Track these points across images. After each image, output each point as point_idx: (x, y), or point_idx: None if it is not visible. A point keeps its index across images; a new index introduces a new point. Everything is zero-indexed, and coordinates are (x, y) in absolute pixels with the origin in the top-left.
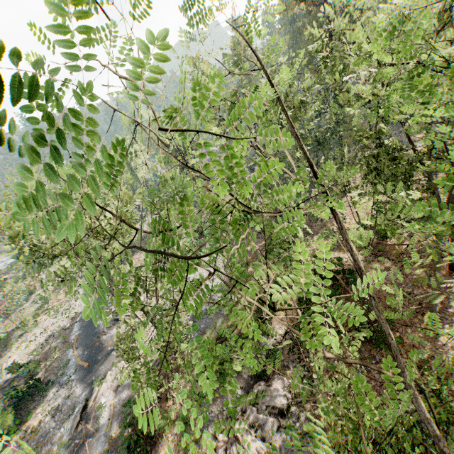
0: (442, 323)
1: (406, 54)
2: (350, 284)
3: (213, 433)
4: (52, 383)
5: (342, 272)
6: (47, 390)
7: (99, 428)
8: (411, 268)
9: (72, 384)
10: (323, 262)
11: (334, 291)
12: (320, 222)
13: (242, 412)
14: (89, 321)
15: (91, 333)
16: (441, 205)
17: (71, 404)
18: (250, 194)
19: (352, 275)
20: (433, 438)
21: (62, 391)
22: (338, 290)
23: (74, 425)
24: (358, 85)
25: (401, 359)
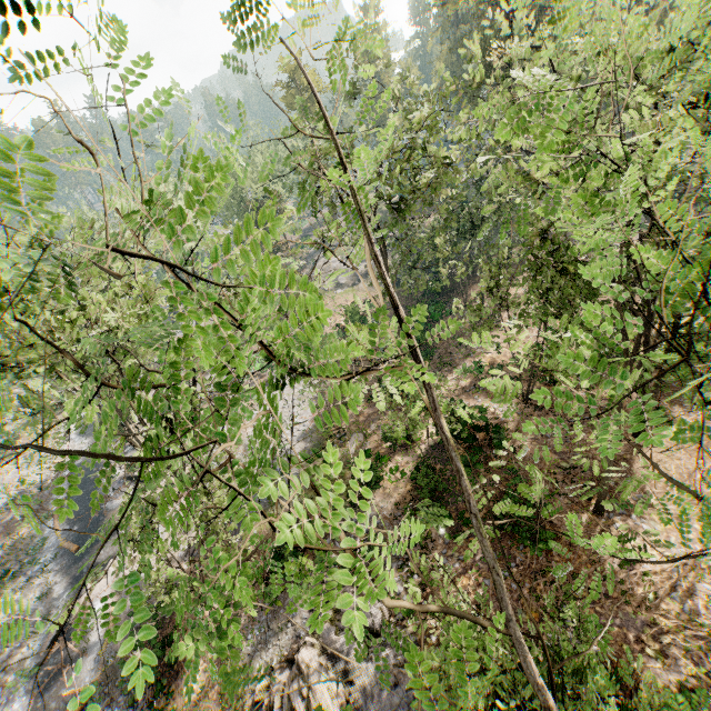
0: (613, 513)
1: (563, 141)
2: (494, 447)
3: (268, 661)
4: (14, 575)
5: (485, 429)
6: (4, 586)
7: (88, 648)
8: (583, 430)
9: (47, 577)
10: (358, 489)
11: (470, 457)
12: (465, 348)
13: (314, 632)
14: (84, 478)
15: (87, 496)
16: (567, 395)
17: (44, 610)
18: (283, 350)
19: (499, 435)
20: (544, 706)
21: (31, 589)
22: (475, 455)
23: (46, 643)
24: (493, 175)
25: (552, 562)
